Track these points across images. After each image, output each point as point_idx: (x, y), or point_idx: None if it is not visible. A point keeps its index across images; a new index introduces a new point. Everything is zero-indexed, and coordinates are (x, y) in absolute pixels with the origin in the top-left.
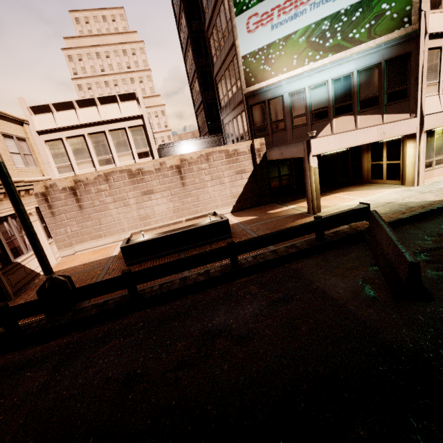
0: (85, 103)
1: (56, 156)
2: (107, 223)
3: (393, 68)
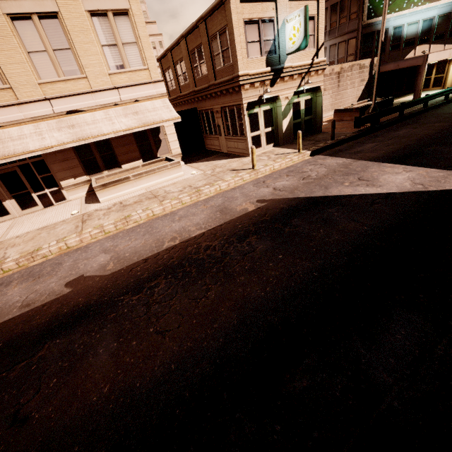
0: None
1: None
2: None
3: None
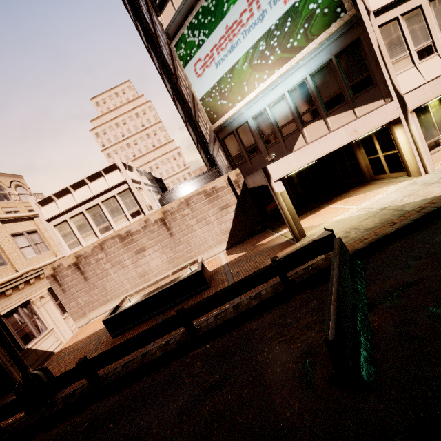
0: (78, 185)
1: (65, 235)
2: (111, 287)
3: (346, 59)
